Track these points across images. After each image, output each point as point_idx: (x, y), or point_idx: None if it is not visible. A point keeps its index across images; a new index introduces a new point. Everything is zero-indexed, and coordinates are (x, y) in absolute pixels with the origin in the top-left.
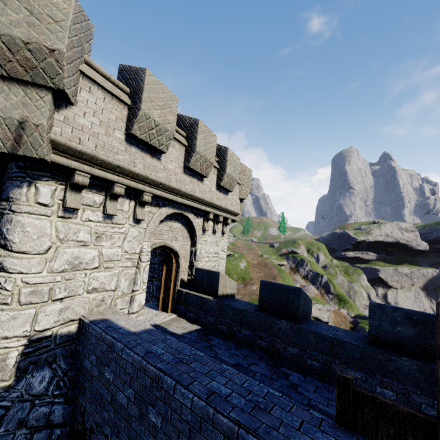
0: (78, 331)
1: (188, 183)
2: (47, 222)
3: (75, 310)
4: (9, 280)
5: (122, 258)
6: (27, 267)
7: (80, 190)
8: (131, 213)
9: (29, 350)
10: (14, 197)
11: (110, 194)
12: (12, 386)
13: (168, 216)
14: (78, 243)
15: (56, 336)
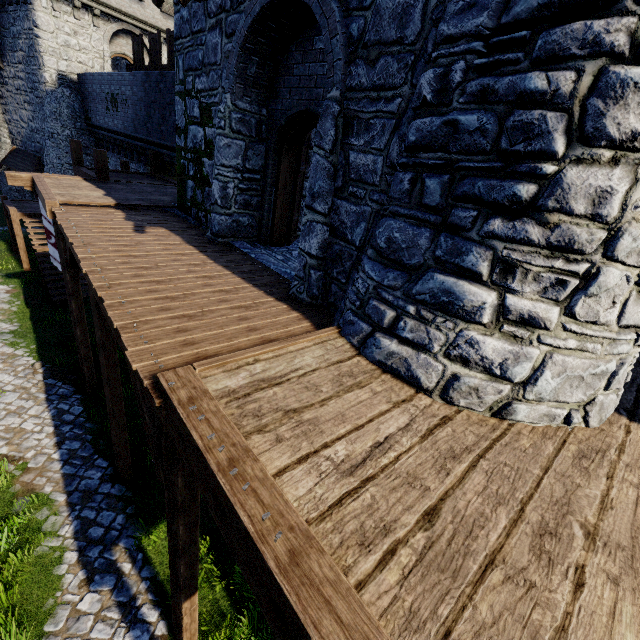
0: (78, 80)
1: (128, 6)
2: (49, 18)
3: (74, 69)
4: (43, 43)
5: (92, 51)
6: (48, 38)
7: (58, 2)
8: (91, 23)
9: (59, 77)
10: (33, 3)
11: (74, 7)
12: (58, 89)
13: (124, 33)
14: (66, 33)
15: (69, 77)
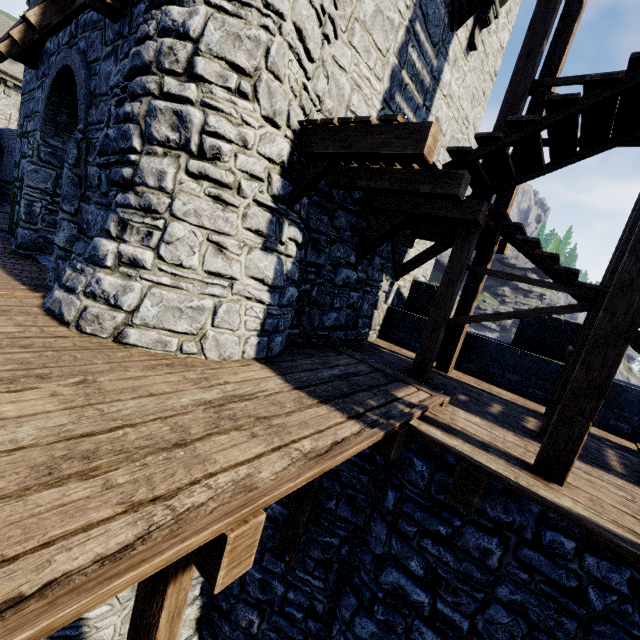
0: None
1: None
2: None
3: None
4: None
5: None
6: None
7: None
8: (2, 91)
9: None
10: None
11: None
12: None
13: None
14: None
15: None
